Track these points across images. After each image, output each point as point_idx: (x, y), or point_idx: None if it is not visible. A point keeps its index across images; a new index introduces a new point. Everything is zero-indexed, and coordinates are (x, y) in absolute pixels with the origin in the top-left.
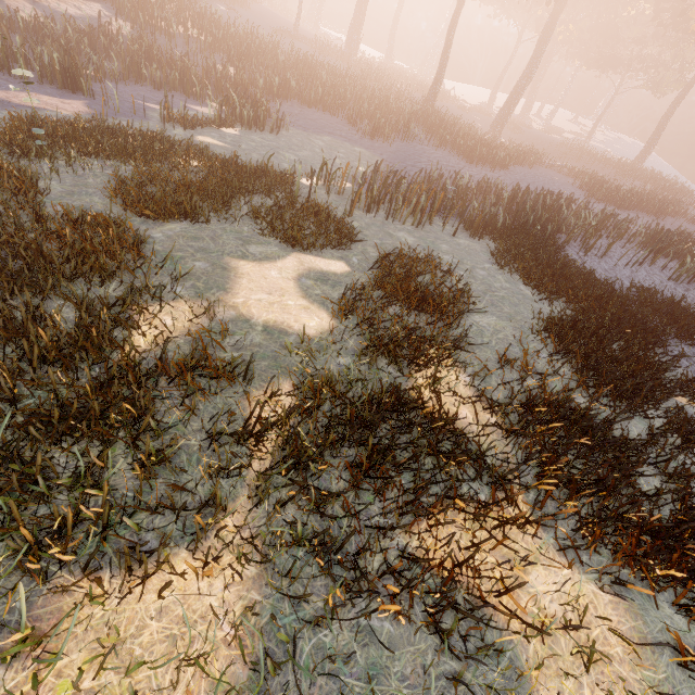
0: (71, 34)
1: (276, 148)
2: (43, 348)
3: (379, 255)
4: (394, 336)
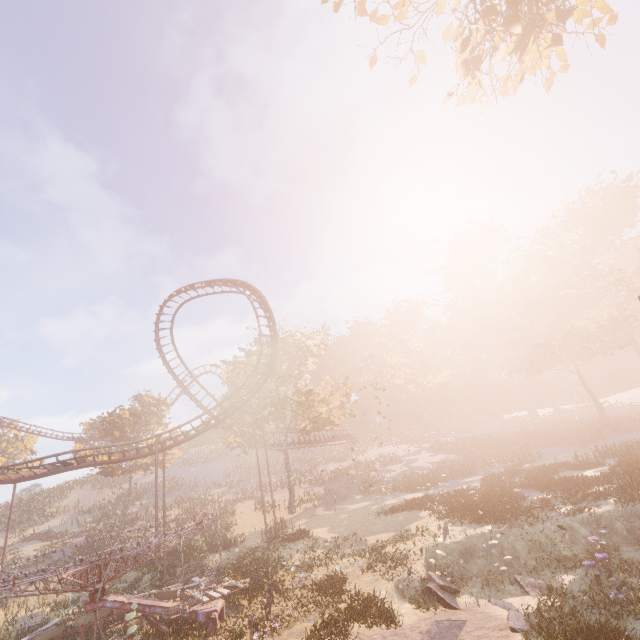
0: (448, 464)
1: (548, 462)
2: (556, 482)
3: (616, 462)
4: (628, 465)
